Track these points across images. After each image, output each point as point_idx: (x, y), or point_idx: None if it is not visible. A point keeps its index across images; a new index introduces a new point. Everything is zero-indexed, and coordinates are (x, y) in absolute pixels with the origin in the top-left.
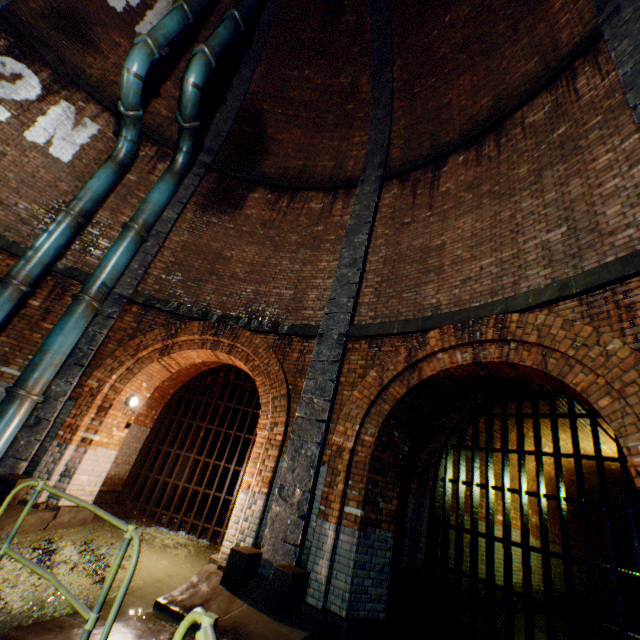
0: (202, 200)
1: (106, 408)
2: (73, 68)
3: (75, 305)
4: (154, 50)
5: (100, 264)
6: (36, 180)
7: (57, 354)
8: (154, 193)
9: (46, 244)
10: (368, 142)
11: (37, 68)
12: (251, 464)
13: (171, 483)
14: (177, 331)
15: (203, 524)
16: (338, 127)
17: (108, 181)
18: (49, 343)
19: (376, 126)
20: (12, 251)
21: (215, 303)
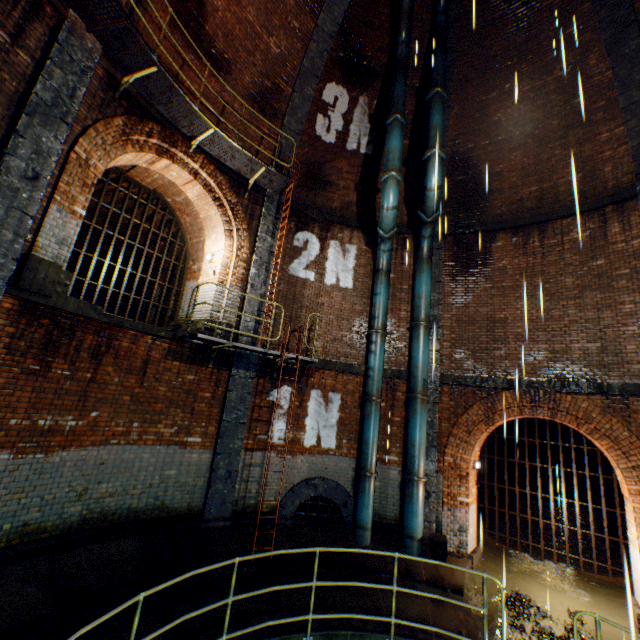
0: (450, 269)
1: (463, 476)
2: (325, 211)
3: (415, 404)
4: (398, 178)
5: (414, 365)
6: (343, 312)
7: (422, 445)
8: (421, 287)
9: (377, 363)
10: (628, 137)
11: (310, 228)
12: (637, 529)
13: (506, 513)
14: (492, 403)
15: (554, 551)
16: (568, 129)
17: (386, 292)
18: (414, 438)
19: (634, 113)
20: (355, 372)
21: (512, 368)
